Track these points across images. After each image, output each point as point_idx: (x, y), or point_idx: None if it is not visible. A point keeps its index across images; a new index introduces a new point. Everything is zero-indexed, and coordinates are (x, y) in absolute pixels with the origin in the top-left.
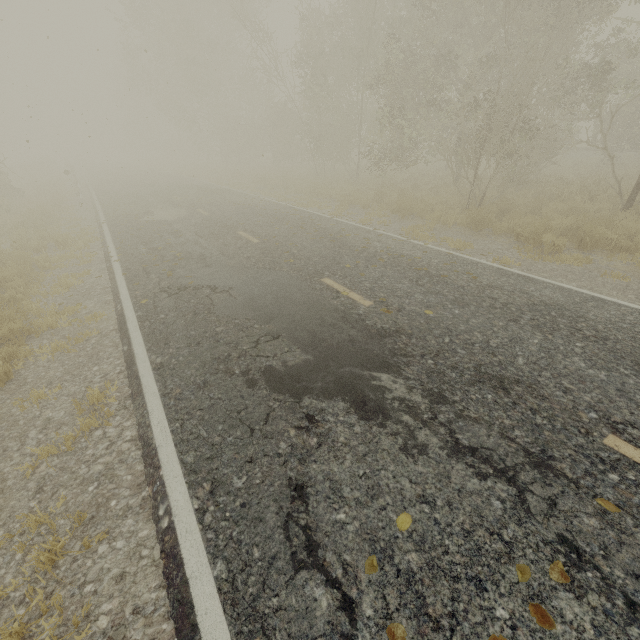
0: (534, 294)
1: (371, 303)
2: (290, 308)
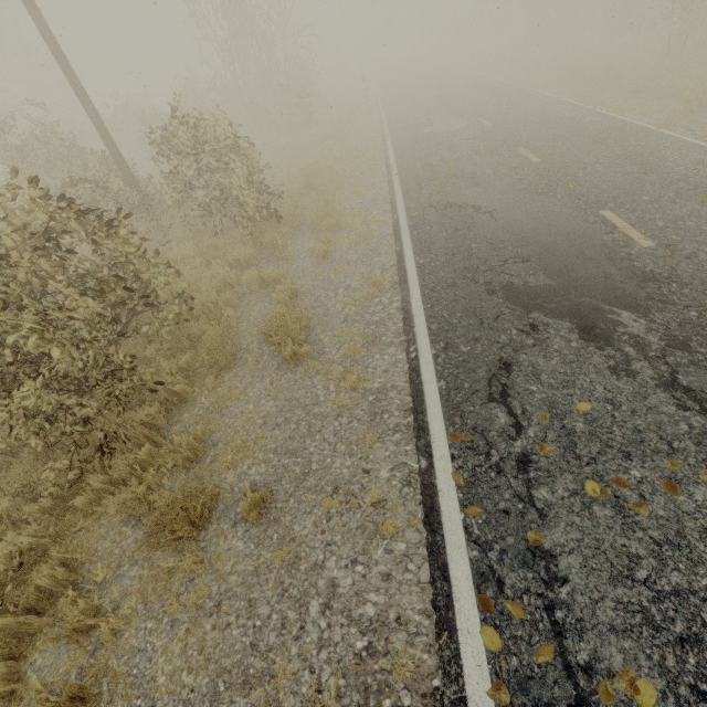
0: None
1: (652, 244)
2: (549, 237)
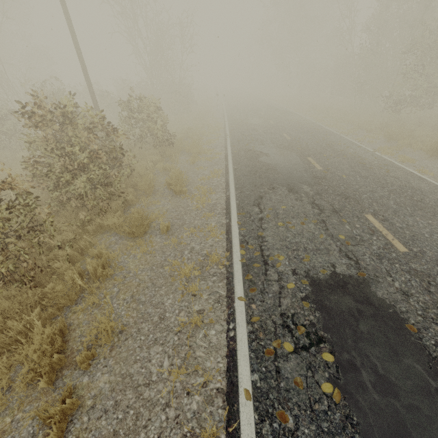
0: (412, 184)
1: (321, 169)
2: (286, 163)
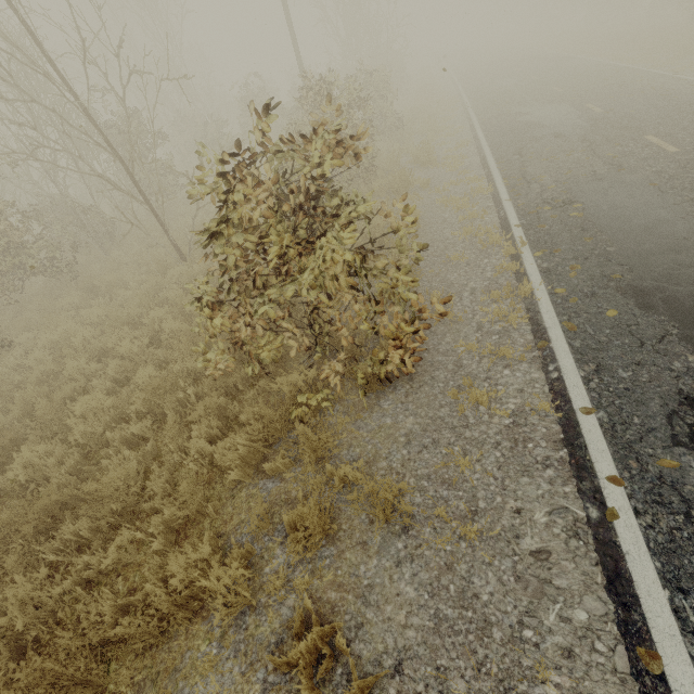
0: None
1: (602, 111)
2: (554, 116)
